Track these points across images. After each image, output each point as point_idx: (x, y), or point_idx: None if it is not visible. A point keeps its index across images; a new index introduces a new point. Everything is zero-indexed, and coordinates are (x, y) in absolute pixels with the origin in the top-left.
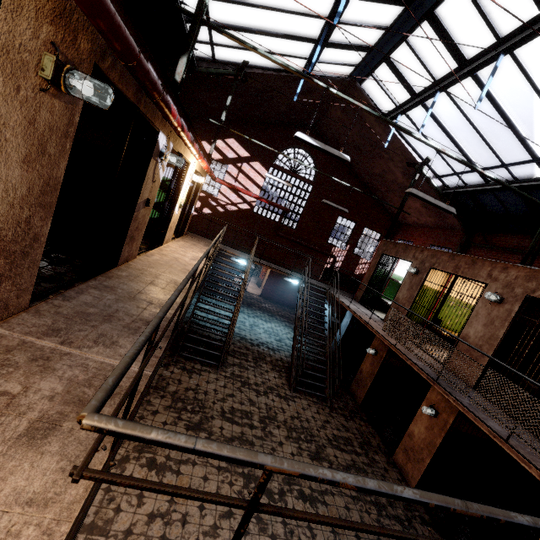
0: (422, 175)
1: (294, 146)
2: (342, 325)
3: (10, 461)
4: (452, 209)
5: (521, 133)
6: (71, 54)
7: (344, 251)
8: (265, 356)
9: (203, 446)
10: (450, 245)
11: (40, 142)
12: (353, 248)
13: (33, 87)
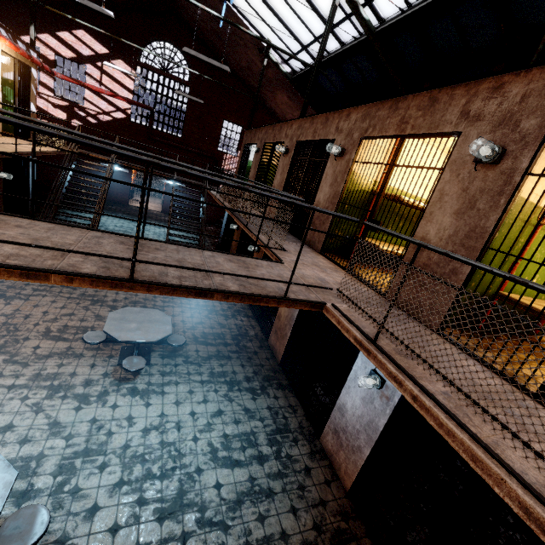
0: (271, 60)
1: (158, 39)
2: (224, 218)
3: None
4: (226, 68)
5: (311, 1)
6: None
7: (236, 157)
8: None
9: None
10: None
11: None
12: None
13: None
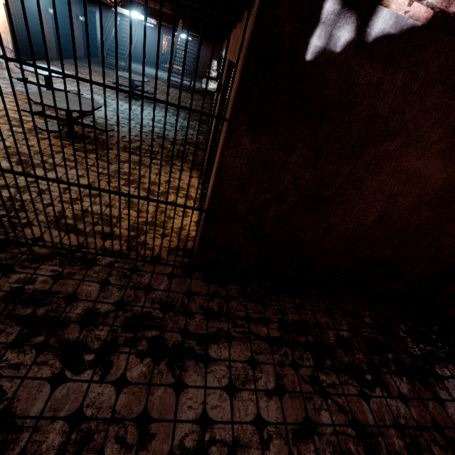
0: None
1: None
2: None
3: None
4: None
5: None
6: None
7: None
8: (161, 80)
9: None
10: None
11: None
12: None
13: None
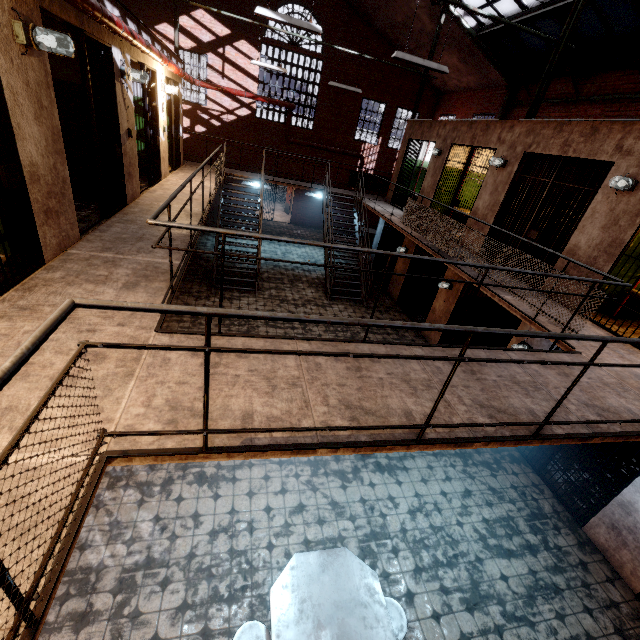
0: (449, 14)
1: (285, 1)
2: (377, 233)
3: (123, 295)
4: (444, 68)
5: None
6: (24, 10)
7: (376, 146)
8: (301, 277)
9: (194, 227)
10: (493, 109)
11: (37, 99)
12: (387, 140)
13: (17, 54)
